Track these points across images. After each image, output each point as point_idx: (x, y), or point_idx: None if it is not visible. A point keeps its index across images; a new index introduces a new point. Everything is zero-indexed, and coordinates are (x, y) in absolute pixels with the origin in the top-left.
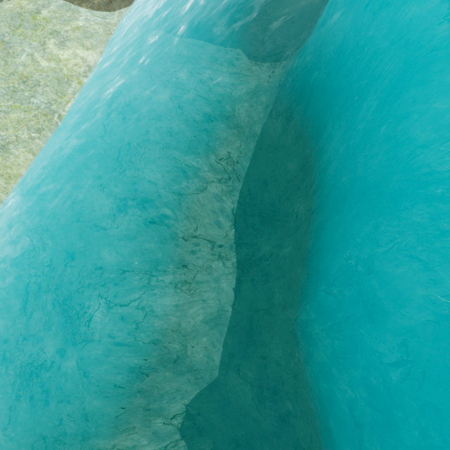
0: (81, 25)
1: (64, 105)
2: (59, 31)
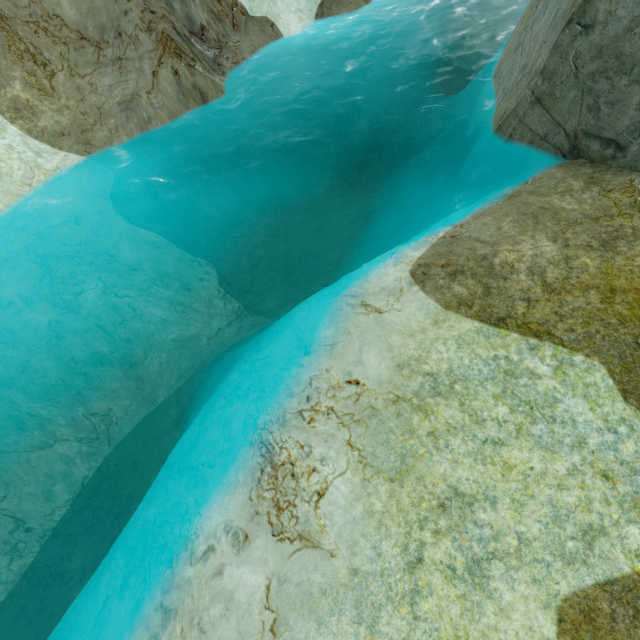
0: None
1: None
2: None
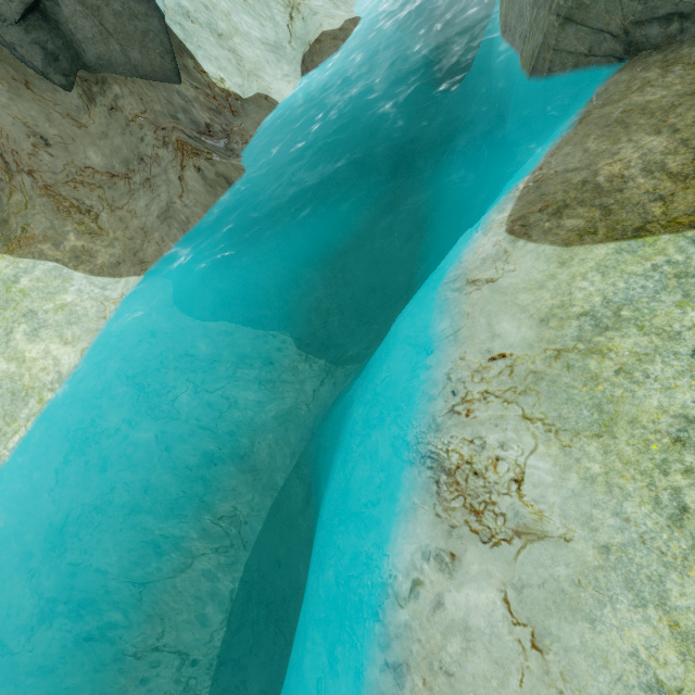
0: (68, 301)
1: (9, 438)
2: (36, 310)
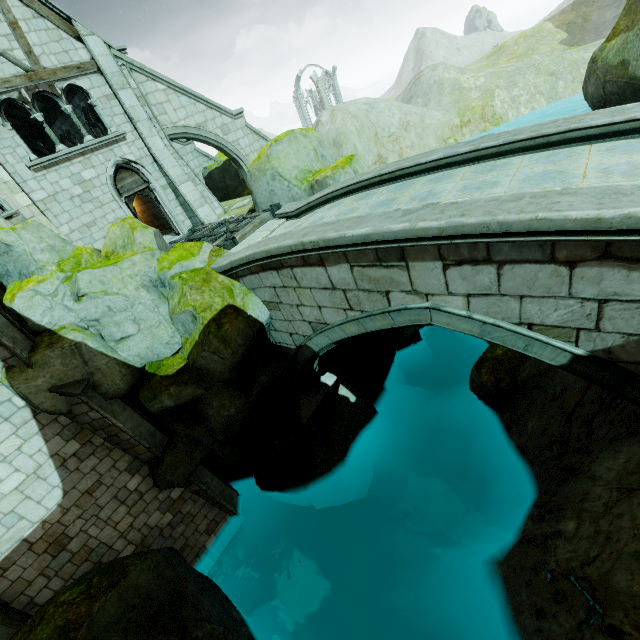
0: None
1: None
2: None
